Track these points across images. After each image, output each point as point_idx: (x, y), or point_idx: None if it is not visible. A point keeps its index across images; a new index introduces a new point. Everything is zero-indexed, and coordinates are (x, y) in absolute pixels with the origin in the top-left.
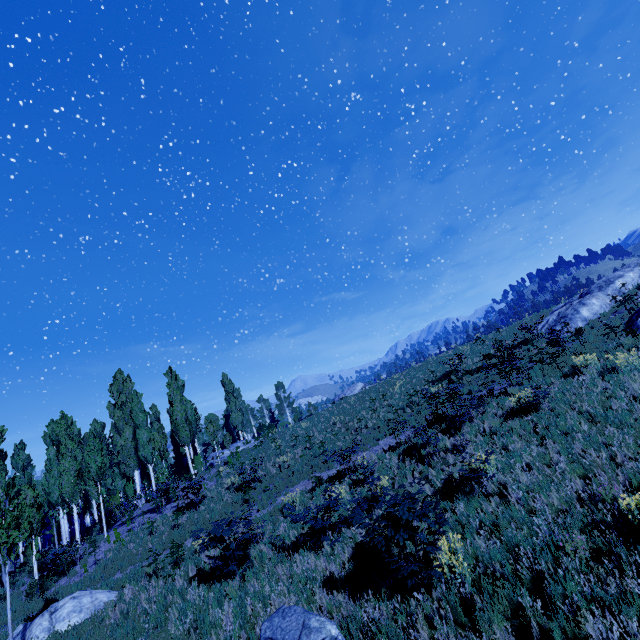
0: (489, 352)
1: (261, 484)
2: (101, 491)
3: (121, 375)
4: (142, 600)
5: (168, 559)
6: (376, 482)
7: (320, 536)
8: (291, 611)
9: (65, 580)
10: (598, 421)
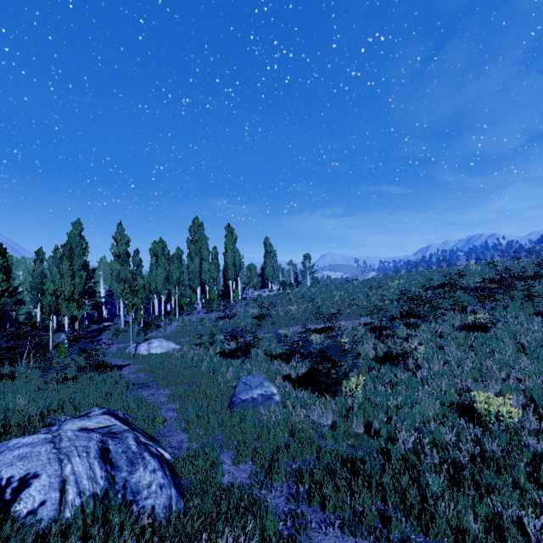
0: (495, 277)
1: (271, 319)
2: (177, 292)
3: (197, 221)
4: (191, 353)
5: (207, 340)
6: (339, 339)
7: (292, 356)
8: (258, 376)
9: (155, 333)
10: (526, 353)
